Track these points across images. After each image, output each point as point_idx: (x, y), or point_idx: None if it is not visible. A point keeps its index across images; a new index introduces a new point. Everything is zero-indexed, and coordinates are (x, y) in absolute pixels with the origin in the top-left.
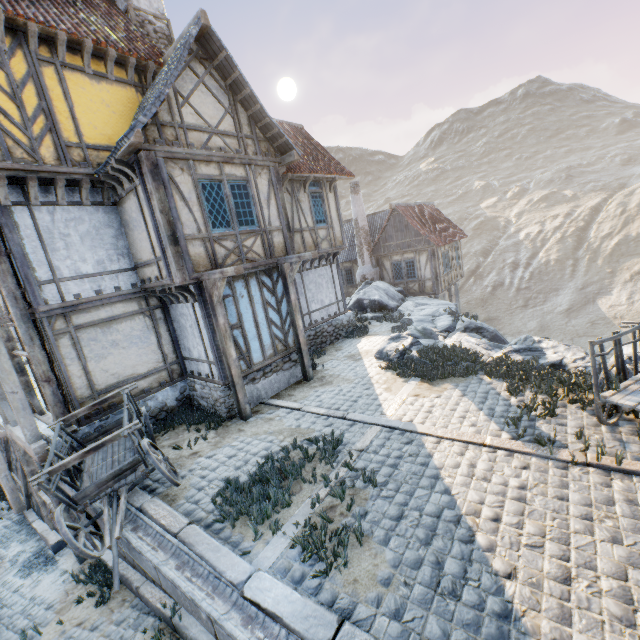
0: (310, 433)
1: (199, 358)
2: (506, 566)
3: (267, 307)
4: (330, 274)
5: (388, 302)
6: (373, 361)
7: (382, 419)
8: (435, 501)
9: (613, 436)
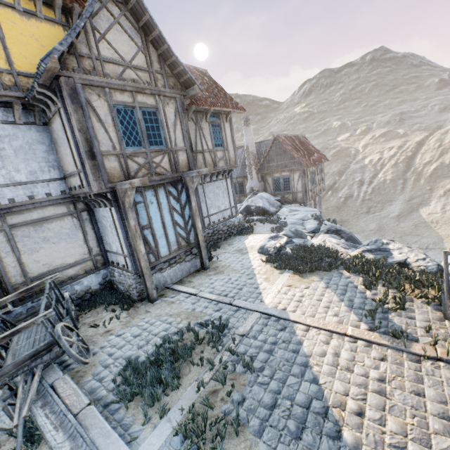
0: (202, 317)
1: (117, 251)
2: None
3: (173, 212)
4: (225, 186)
5: (269, 208)
6: (256, 255)
7: (261, 306)
8: (305, 390)
9: None
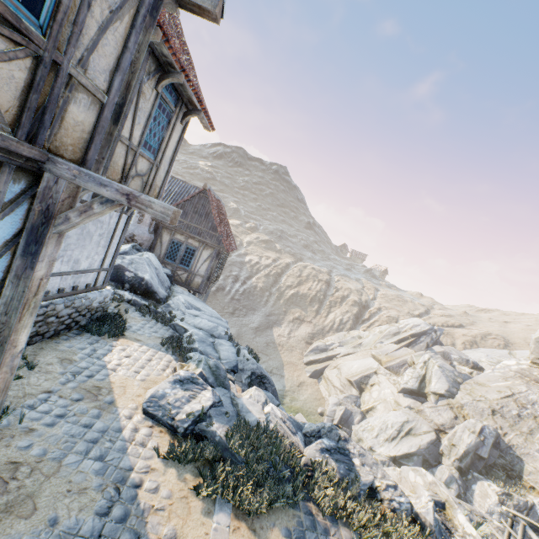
0: None
1: None
2: None
3: None
4: (113, 226)
5: (158, 288)
6: (139, 420)
7: None
8: None
9: None
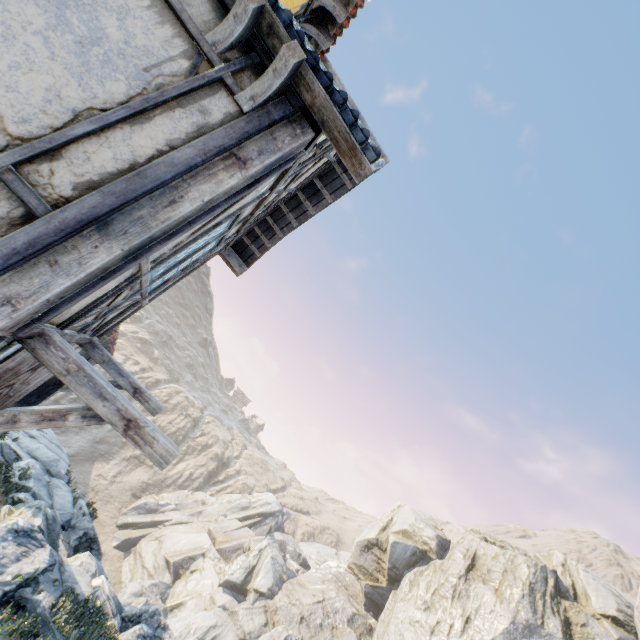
0: None
1: None
2: None
3: None
4: None
5: None
6: None
7: None
8: None
9: None
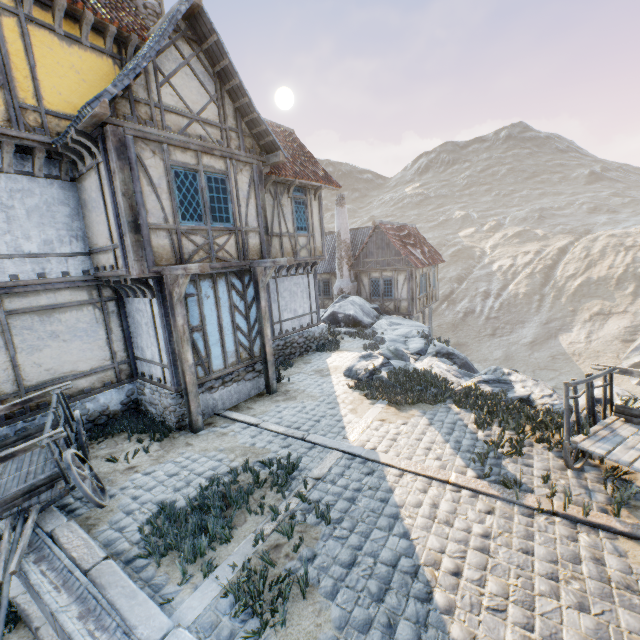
0: (265, 454)
1: (152, 359)
2: (465, 634)
3: (234, 311)
4: (306, 284)
5: (363, 318)
6: (341, 378)
7: (344, 444)
8: (392, 546)
9: (579, 482)
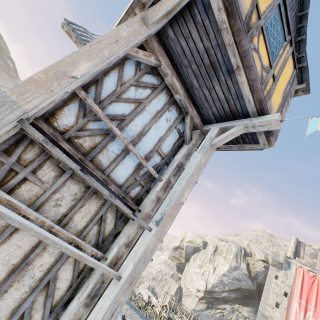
0: None
1: None
2: None
3: None
4: None
5: None
6: None
7: None
8: None
9: None
